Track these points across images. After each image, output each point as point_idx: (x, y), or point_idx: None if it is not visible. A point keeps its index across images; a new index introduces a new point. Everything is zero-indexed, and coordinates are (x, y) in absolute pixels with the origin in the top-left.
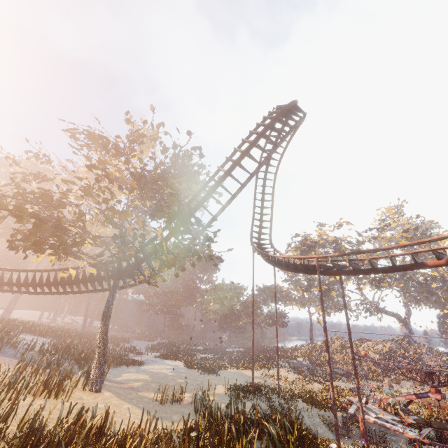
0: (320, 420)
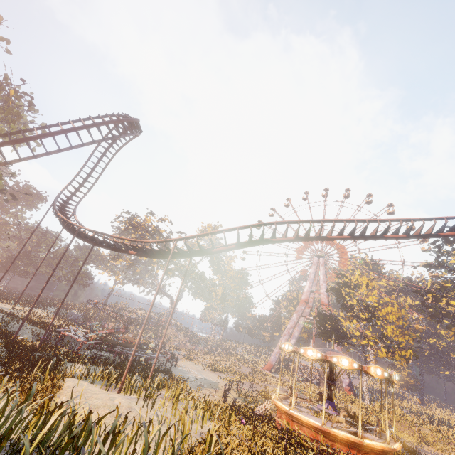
0: (31, 332)
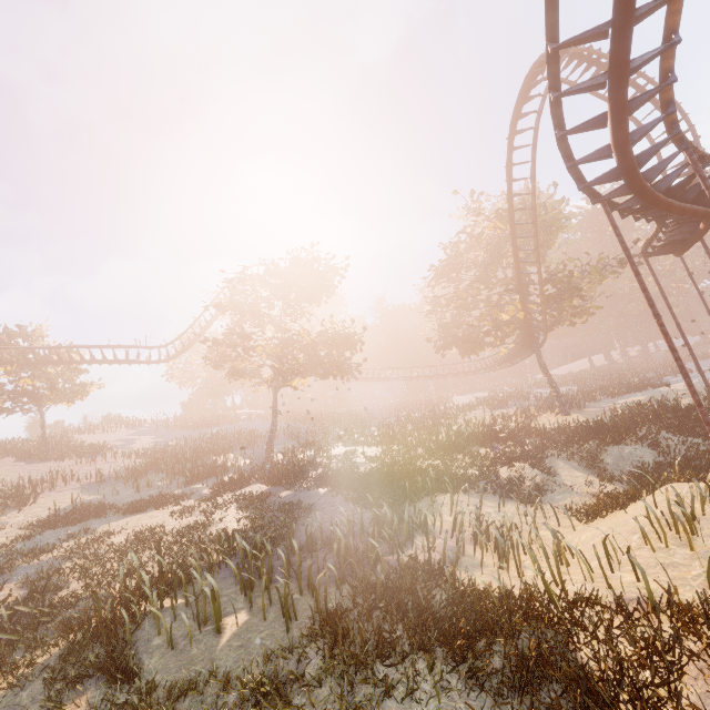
0: None
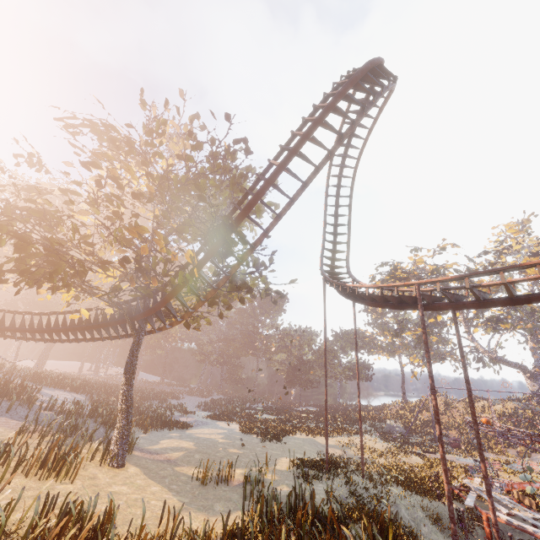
0: (423, 513)
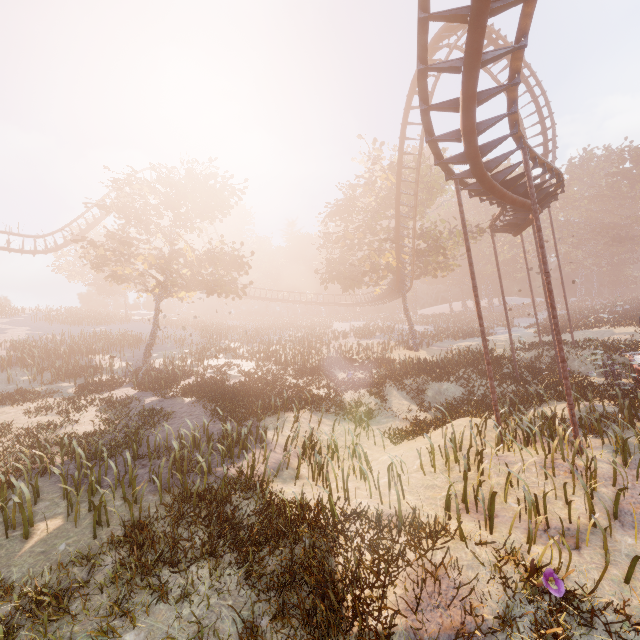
0: (591, 362)
